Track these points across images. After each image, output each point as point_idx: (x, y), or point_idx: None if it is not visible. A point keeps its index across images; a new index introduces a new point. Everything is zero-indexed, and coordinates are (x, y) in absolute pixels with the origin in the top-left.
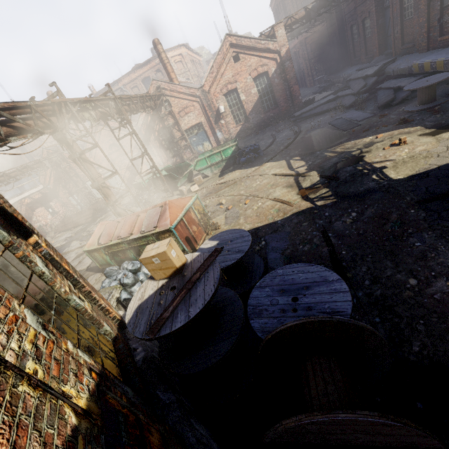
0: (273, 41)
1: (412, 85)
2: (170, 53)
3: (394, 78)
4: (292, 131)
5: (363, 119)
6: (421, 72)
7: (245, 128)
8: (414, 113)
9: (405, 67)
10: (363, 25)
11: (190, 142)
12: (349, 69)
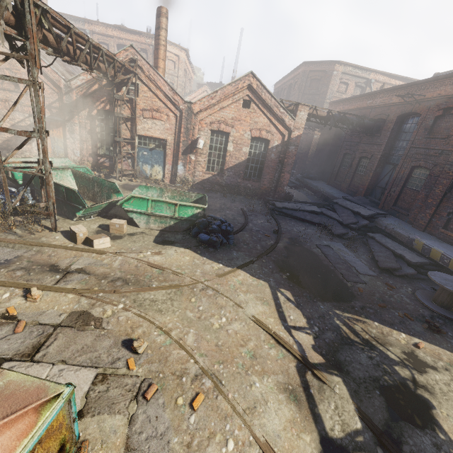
0: (292, 117)
1: (438, 277)
2: (168, 46)
3: (383, 234)
4: (269, 223)
5: (364, 273)
6: (415, 249)
7: (214, 181)
8: (434, 314)
9: (404, 235)
10: (359, 161)
11: (137, 153)
12: (327, 186)
